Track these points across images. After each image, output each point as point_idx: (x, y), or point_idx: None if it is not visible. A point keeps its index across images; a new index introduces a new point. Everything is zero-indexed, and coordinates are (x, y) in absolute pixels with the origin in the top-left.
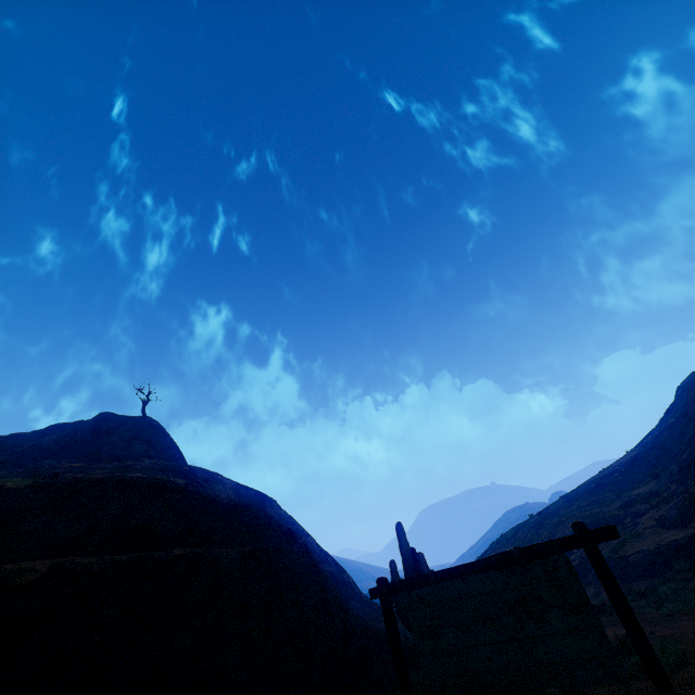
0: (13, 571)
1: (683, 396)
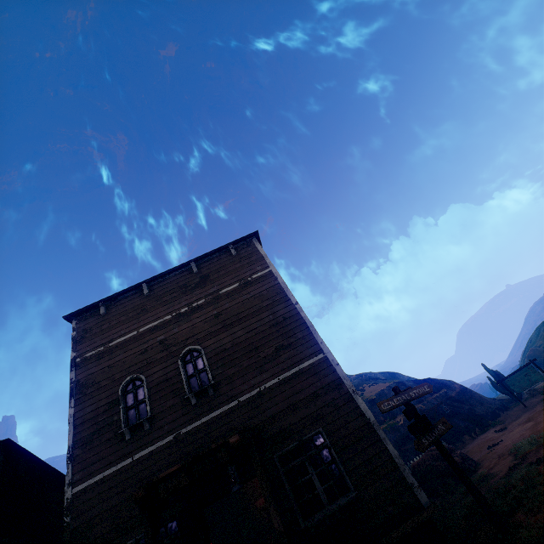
0: (418, 407)
1: None
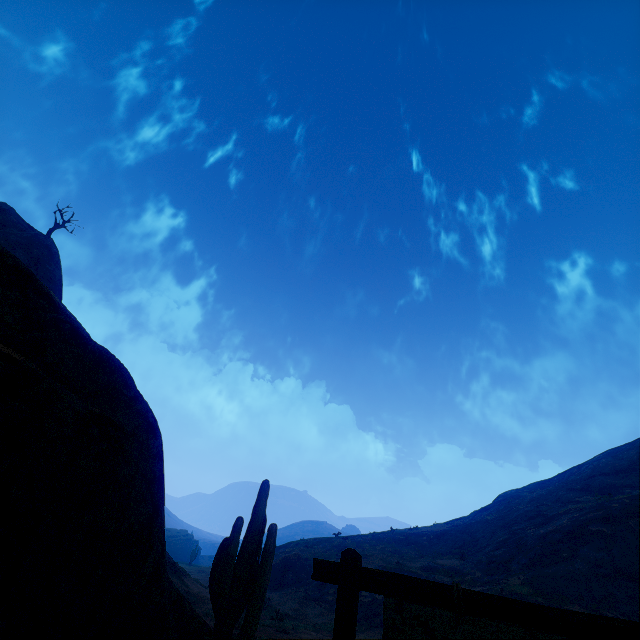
0: None
1: (503, 503)
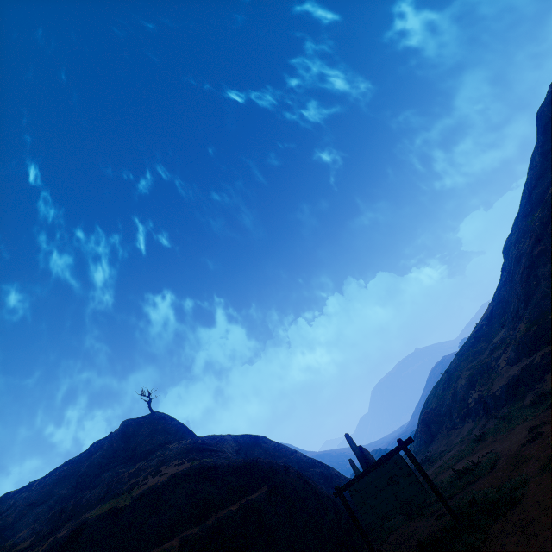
0: (165, 551)
1: (506, 258)
